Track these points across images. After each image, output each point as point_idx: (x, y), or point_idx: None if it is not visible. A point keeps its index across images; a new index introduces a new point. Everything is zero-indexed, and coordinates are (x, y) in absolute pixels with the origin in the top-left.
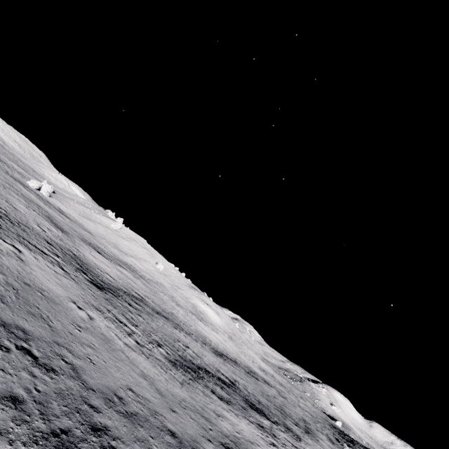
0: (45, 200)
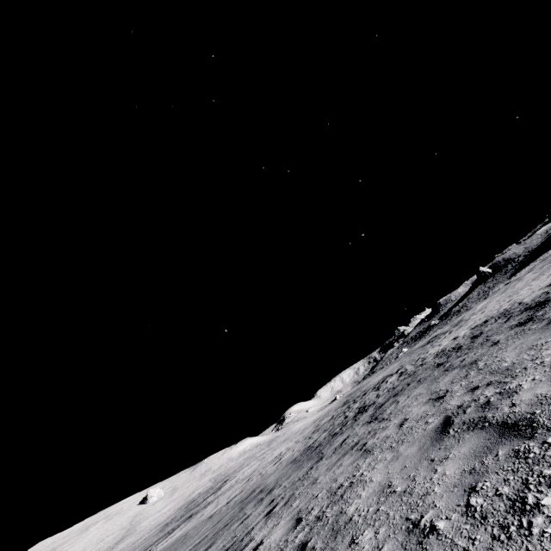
0: None
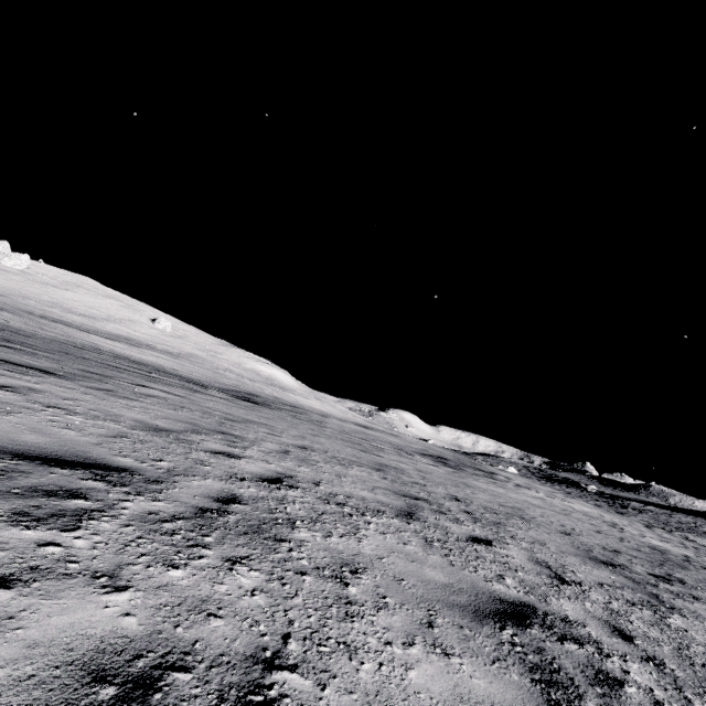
0: None
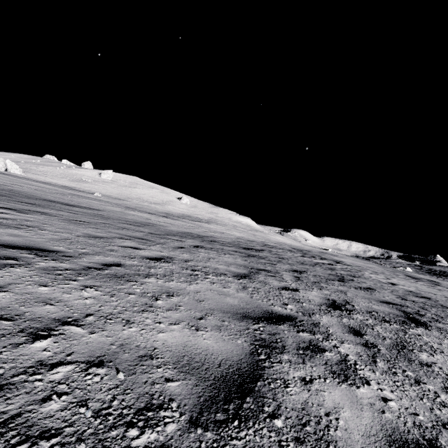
0: (40, 181)
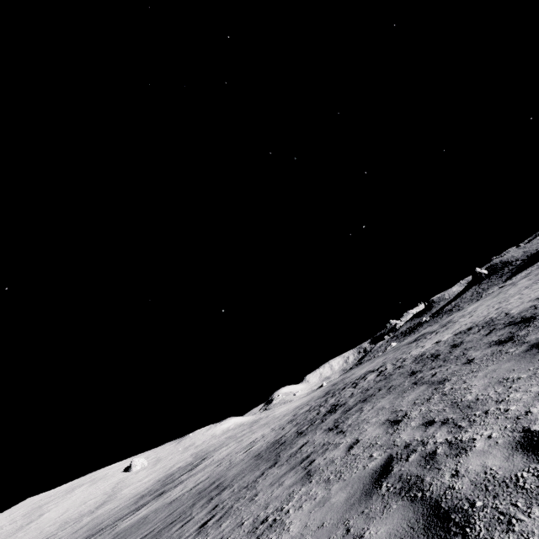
0: None
